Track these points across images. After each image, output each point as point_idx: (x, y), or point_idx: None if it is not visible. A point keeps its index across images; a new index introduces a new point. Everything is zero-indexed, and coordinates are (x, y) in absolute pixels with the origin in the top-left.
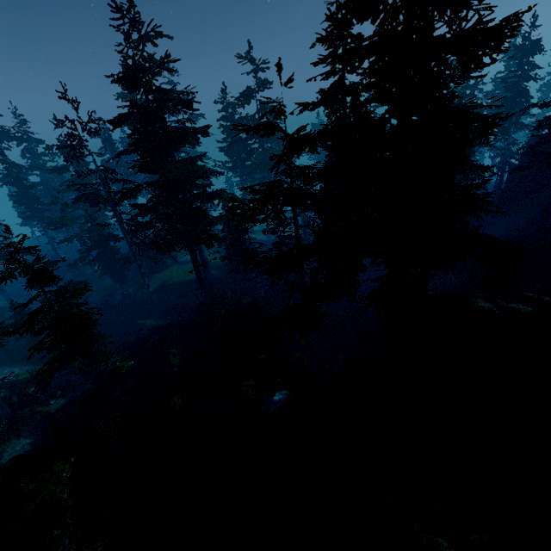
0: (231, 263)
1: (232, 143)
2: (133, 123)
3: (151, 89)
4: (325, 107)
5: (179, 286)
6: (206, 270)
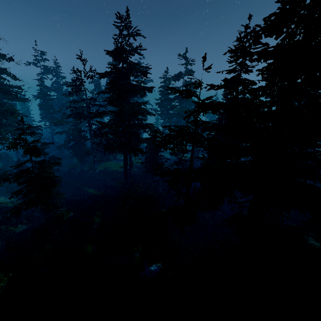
0: (146, 167)
1: (164, 100)
2: (112, 78)
3: (126, 61)
4: (225, 89)
5: (113, 173)
6: (130, 168)
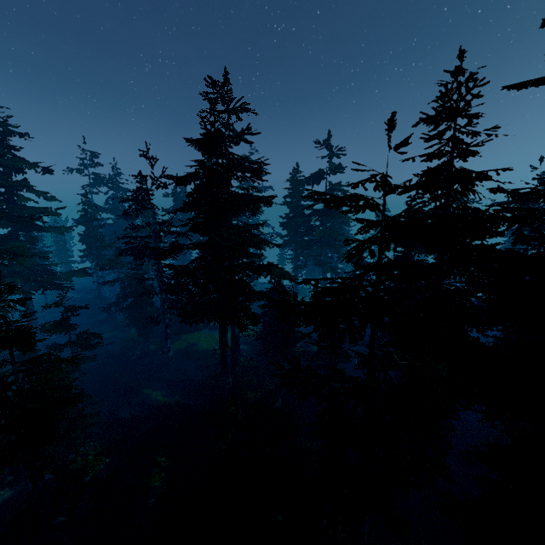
0: (264, 344)
1: (293, 217)
2: (199, 184)
3: (223, 152)
4: (424, 191)
5: (202, 355)
6: (234, 348)
